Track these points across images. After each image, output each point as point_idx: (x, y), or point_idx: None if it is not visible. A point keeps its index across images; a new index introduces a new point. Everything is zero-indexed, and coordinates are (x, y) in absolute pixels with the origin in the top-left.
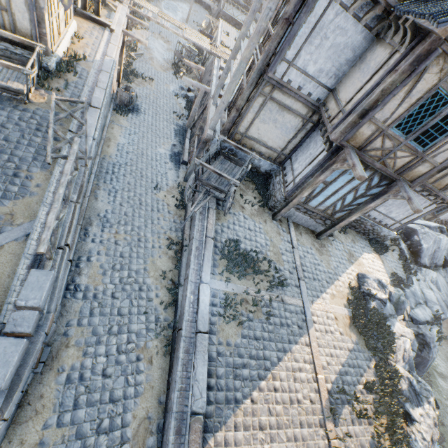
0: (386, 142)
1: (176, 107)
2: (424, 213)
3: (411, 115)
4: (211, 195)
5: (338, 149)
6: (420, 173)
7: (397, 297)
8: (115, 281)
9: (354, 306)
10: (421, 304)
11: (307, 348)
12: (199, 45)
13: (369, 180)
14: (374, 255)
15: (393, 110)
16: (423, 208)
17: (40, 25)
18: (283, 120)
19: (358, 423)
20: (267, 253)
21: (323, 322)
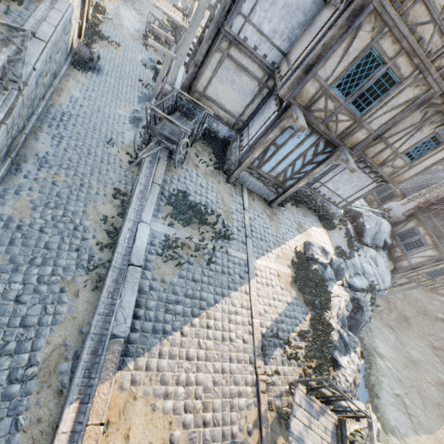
0: (329, 103)
1: (143, 76)
2: (366, 191)
3: (350, 75)
4: (163, 145)
5: (287, 108)
6: (358, 140)
7: (338, 265)
8: (46, 217)
9: (297, 267)
10: (359, 275)
11: (246, 296)
12: (171, 16)
13: (315, 146)
14: (323, 230)
15: (334, 68)
16: (366, 186)
17: None
18: (241, 82)
19: (288, 364)
20: (217, 210)
21: (266, 276)
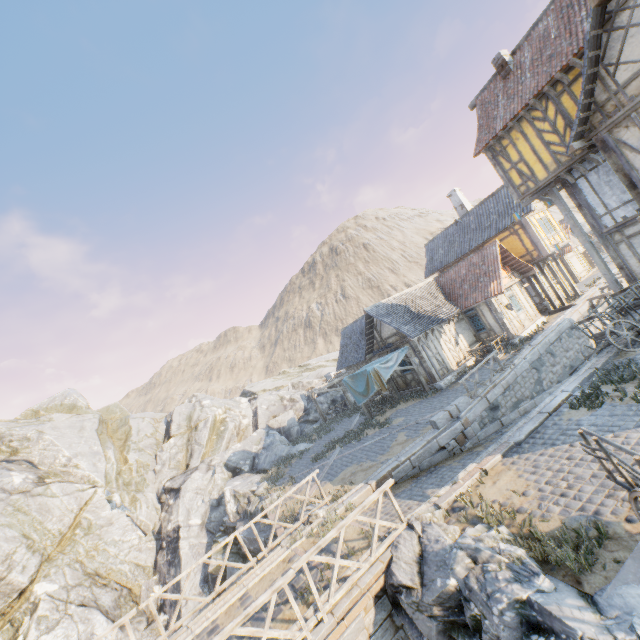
0: None
1: None
2: None
3: None
4: (606, 342)
5: None
6: None
7: None
8: None
9: None
10: None
11: None
12: None
13: None
14: None
15: None
16: None
17: (504, 326)
18: None
19: None
20: None
21: None
